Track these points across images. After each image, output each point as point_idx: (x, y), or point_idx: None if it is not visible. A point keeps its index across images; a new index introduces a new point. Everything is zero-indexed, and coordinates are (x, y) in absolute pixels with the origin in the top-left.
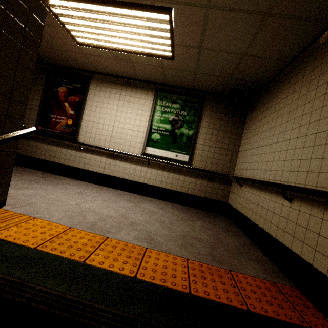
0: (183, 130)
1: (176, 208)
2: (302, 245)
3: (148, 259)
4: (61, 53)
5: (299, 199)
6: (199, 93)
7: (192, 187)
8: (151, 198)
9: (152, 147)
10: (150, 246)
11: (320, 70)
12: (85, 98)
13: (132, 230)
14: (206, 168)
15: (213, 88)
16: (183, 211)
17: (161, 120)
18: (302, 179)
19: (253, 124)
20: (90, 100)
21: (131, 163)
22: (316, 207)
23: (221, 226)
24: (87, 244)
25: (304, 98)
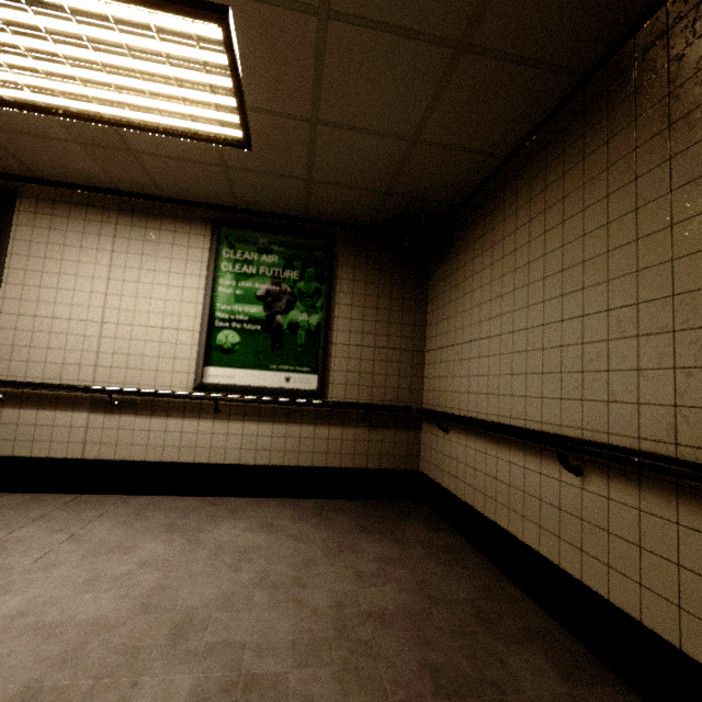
0: (296, 317)
1: (305, 515)
2: (637, 590)
3: None
4: None
5: (601, 468)
6: (320, 226)
7: (337, 450)
8: (235, 499)
9: (222, 367)
10: None
11: (581, 174)
12: (2, 249)
13: (182, 662)
14: (362, 398)
15: (353, 216)
16: (324, 520)
17: (236, 295)
18: (597, 418)
19: (448, 291)
20: (21, 255)
21: (167, 416)
22: (654, 491)
23: (419, 541)
24: None
25: (558, 232)
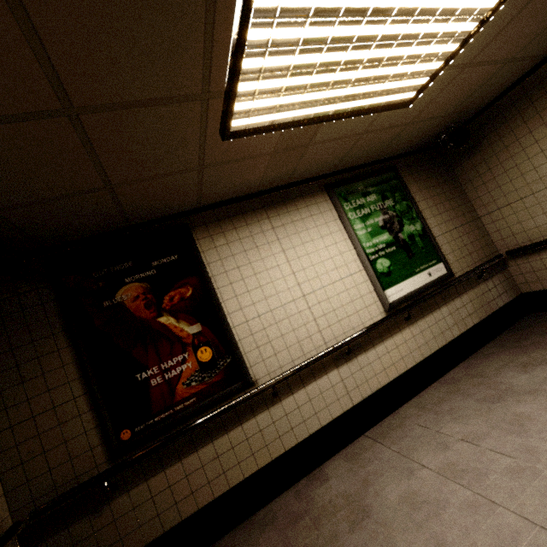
0: (408, 229)
1: (516, 351)
2: None
3: None
4: (123, 193)
5: None
6: (383, 163)
7: (479, 306)
8: (449, 374)
9: (391, 287)
10: None
11: None
12: (207, 275)
13: None
14: (470, 264)
15: (405, 147)
16: (534, 345)
17: (369, 232)
18: None
19: (497, 166)
20: (219, 273)
21: (382, 341)
22: None
23: None
24: None
25: None
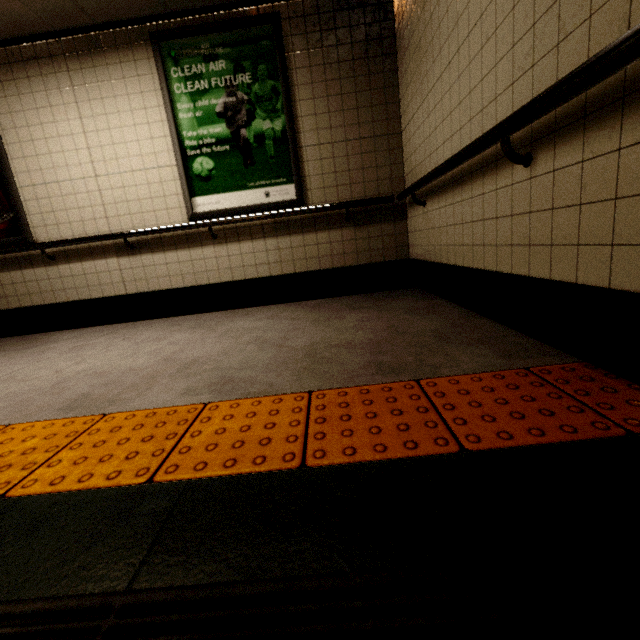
0: (260, 126)
1: (305, 308)
2: (575, 253)
3: (204, 426)
4: None
5: (549, 139)
6: (260, 7)
7: (327, 253)
8: (250, 308)
9: (206, 195)
10: (218, 397)
11: None
12: None
13: (183, 378)
14: (342, 198)
15: None
16: (320, 308)
17: (197, 118)
18: (547, 77)
19: (412, 37)
20: (9, 128)
21: (176, 250)
22: (598, 126)
23: (402, 307)
24: (38, 448)
25: None
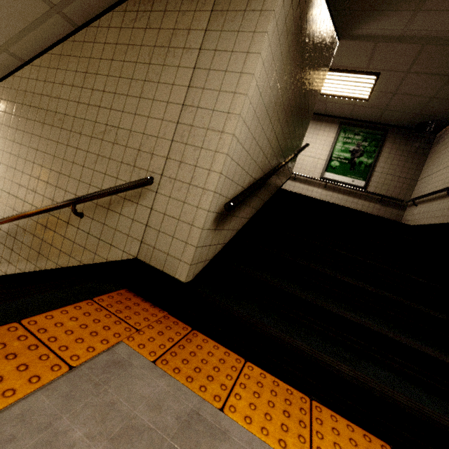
0: (362, 159)
1: None
2: None
3: None
4: None
5: None
6: (382, 126)
7: (365, 210)
8: None
9: (330, 173)
10: None
11: None
12: None
13: None
14: (381, 194)
15: (399, 122)
16: None
17: (341, 149)
18: None
19: (436, 154)
20: None
21: (309, 186)
22: None
23: None
24: None
25: None
